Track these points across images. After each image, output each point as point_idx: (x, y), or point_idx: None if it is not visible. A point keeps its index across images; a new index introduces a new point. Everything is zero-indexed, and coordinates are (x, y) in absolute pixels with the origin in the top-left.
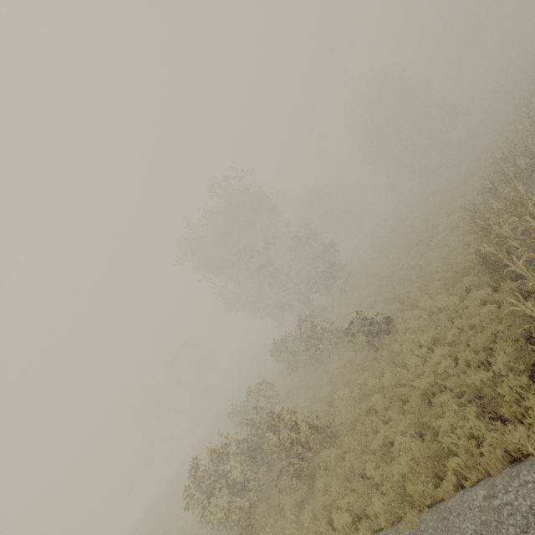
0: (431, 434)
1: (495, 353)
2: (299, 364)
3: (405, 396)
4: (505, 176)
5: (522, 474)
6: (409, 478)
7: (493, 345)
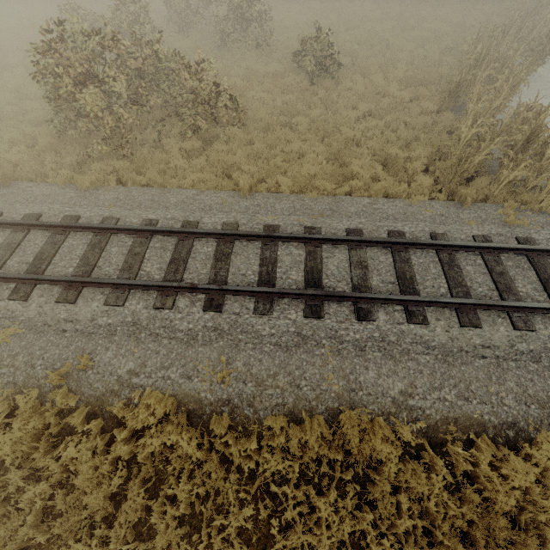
0: (339, 164)
1: (416, 146)
2: (194, 32)
3: (326, 134)
4: (517, 33)
5: (396, 202)
6: (317, 177)
7: (414, 142)
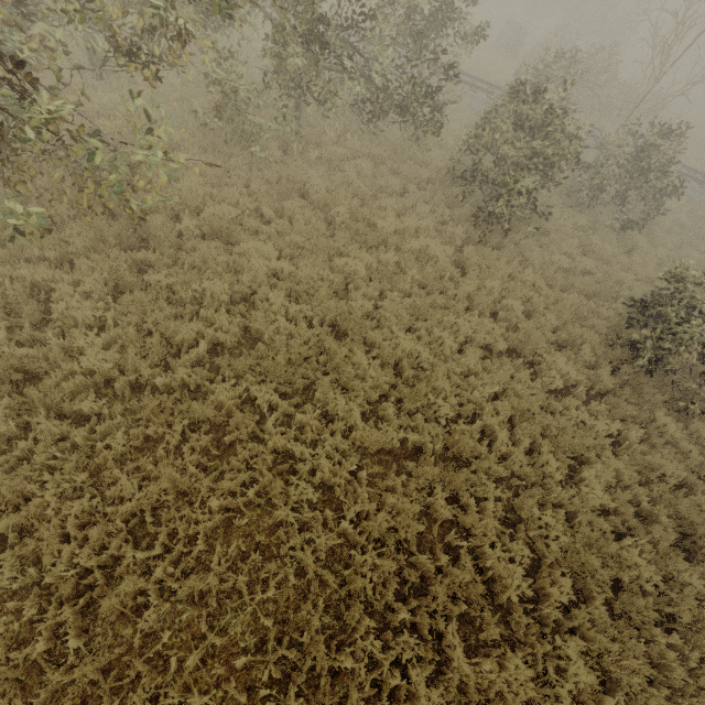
0: None
1: None
2: None
3: None
4: None
5: None
6: None
7: None
